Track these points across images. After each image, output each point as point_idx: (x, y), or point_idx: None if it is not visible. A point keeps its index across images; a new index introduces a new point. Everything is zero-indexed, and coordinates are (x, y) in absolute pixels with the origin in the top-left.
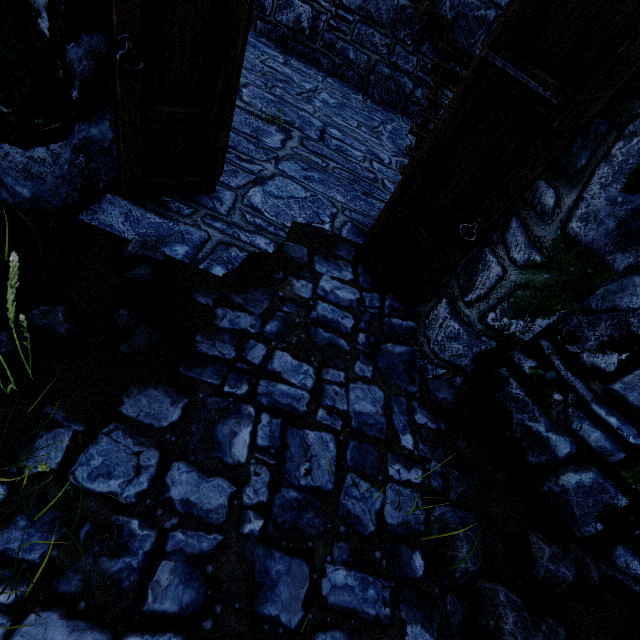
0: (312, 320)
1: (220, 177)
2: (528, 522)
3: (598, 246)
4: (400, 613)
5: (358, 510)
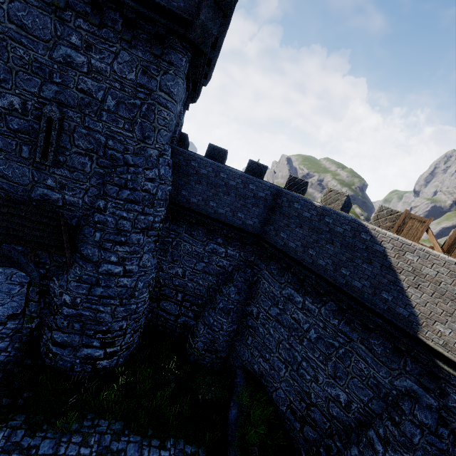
0: None
1: None
2: (31, 358)
3: (29, 314)
4: None
5: None
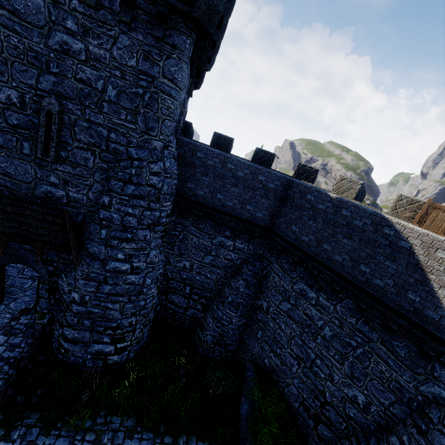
0: (13, 329)
1: (3, 302)
2: (44, 354)
3: (40, 310)
4: (5, 365)
5: (5, 355)
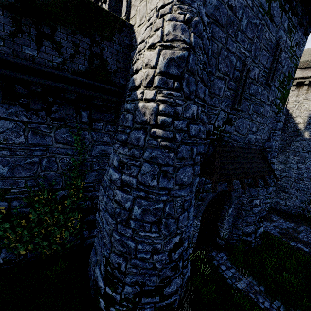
0: None
1: None
2: None
3: None
4: None
5: None
